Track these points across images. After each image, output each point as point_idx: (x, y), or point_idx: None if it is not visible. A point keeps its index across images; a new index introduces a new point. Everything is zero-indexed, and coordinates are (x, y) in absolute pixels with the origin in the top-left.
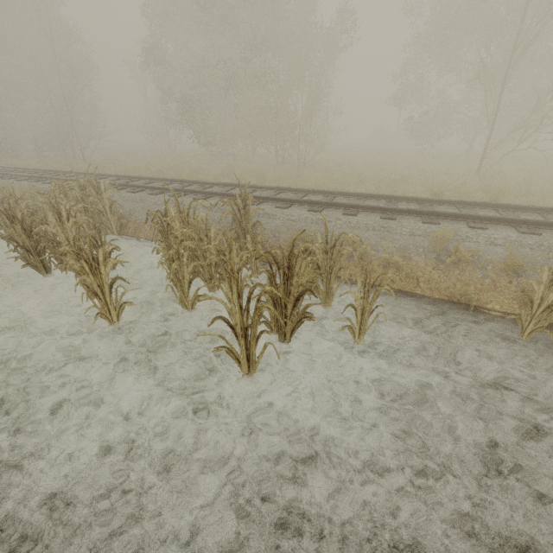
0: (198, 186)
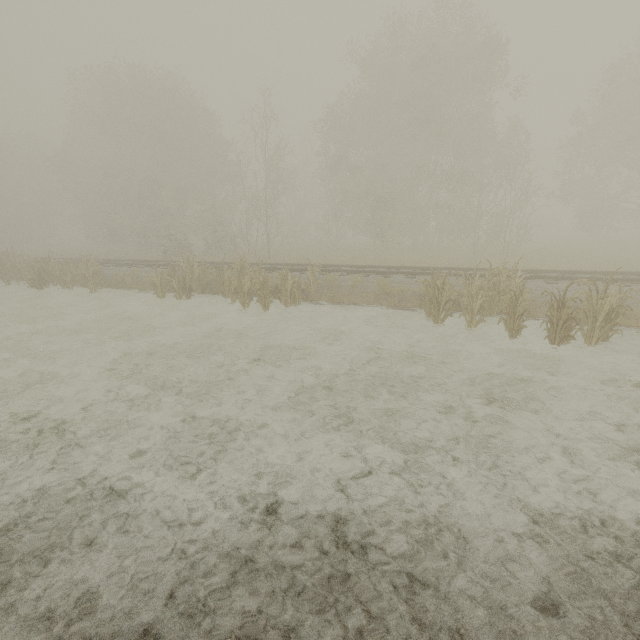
0: None
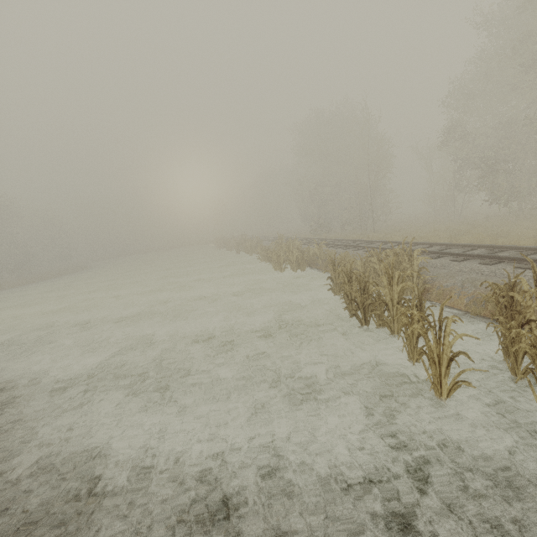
0: (512, 251)
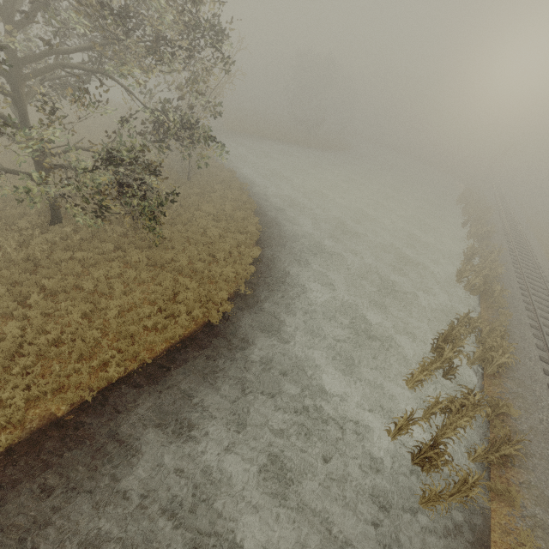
0: None
